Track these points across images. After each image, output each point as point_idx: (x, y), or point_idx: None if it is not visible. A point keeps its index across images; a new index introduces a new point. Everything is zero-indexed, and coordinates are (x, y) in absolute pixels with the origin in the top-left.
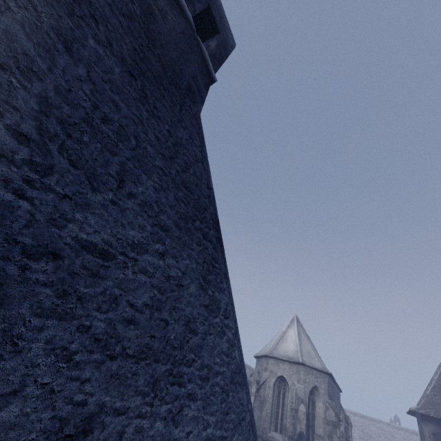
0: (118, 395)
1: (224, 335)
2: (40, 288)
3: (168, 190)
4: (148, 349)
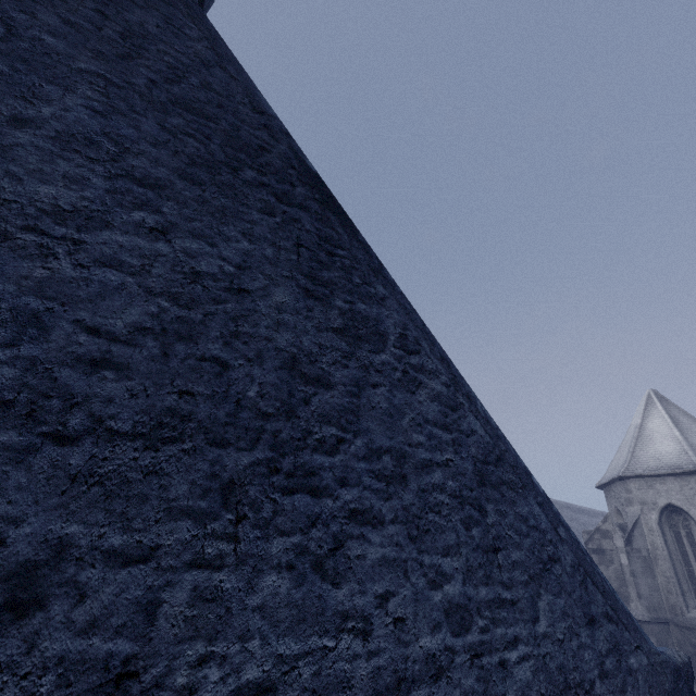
0: (112, 521)
1: (420, 387)
2: None
3: (135, 114)
4: (180, 420)
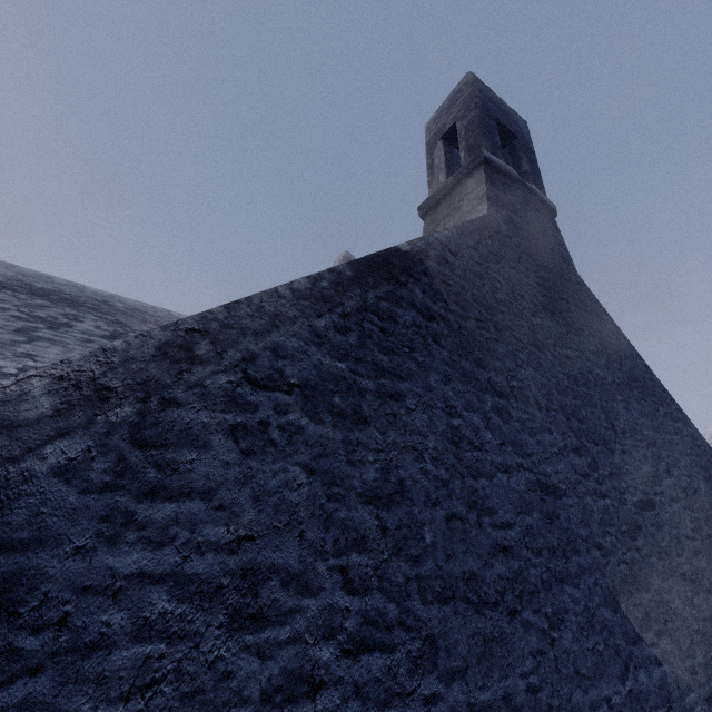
0: None
1: None
2: (650, 559)
3: (629, 399)
4: None
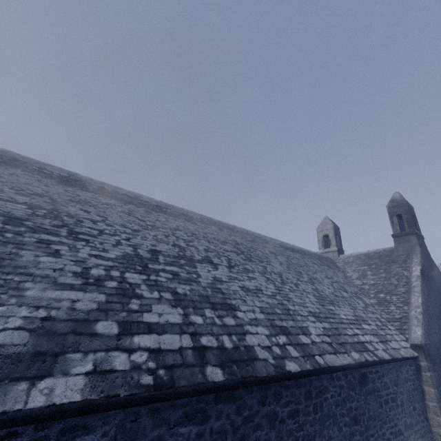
0: None
1: None
2: None
3: None
4: None
